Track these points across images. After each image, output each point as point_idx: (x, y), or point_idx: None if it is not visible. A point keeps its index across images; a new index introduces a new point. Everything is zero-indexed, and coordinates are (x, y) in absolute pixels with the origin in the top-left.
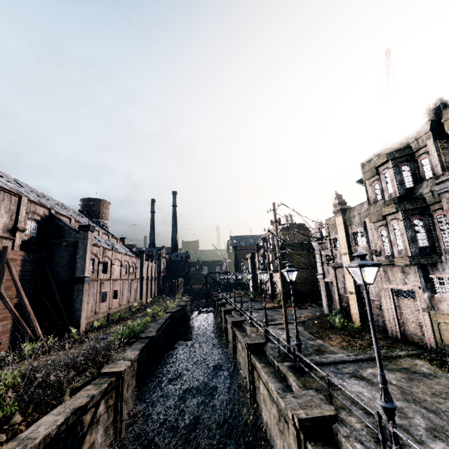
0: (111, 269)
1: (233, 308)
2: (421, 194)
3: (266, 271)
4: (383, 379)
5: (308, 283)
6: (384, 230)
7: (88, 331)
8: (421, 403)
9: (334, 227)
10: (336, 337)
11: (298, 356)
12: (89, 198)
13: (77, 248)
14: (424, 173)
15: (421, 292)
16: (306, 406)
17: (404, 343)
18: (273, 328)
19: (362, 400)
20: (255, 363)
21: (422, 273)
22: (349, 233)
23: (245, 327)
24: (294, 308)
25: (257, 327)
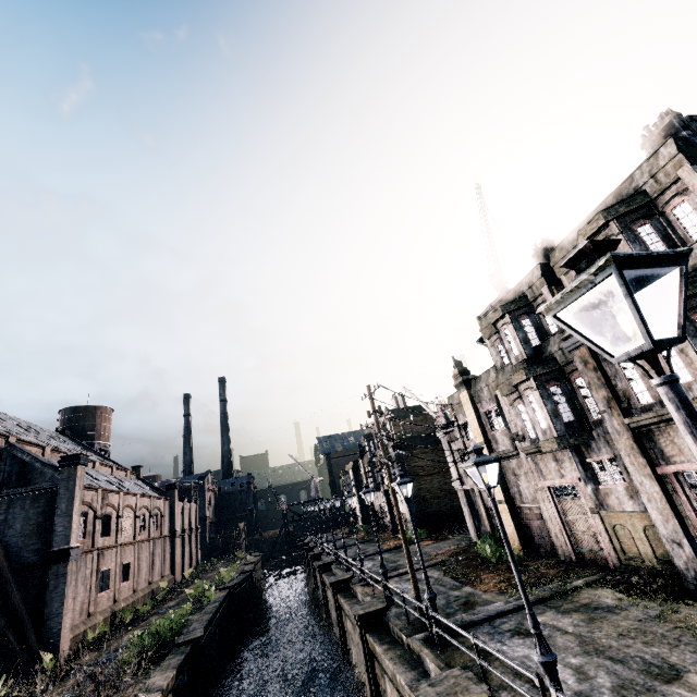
0: (118, 525)
1: (333, 559)
2: (551, 353)
3: (379, 487)
4: (533, 621)
5: (443, 497)
6: (521, 404)
7: (74, 654)
8: (605, 653)
9: (461, 407)
10: (490, 576)
11: (433, 617)
12: (76, 407)
13: (56, 498)
14: (549, 327)
15: (583, 485)
16: (448, 695)
17: (581, 566)
18: (398, 582)
19: (529, 668)
20: (374, 646)
21: (578, 458)
22: (481, 414)
23: (354, 588)
24: (416, 540)
25: (374, 585)
